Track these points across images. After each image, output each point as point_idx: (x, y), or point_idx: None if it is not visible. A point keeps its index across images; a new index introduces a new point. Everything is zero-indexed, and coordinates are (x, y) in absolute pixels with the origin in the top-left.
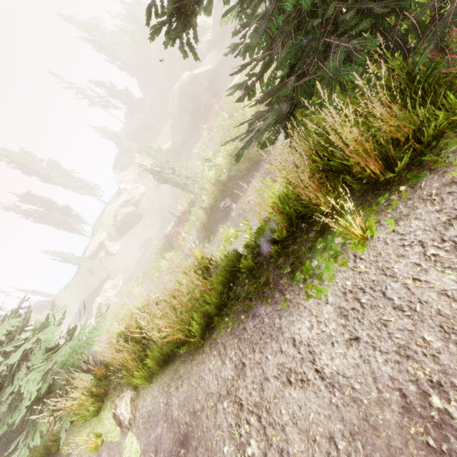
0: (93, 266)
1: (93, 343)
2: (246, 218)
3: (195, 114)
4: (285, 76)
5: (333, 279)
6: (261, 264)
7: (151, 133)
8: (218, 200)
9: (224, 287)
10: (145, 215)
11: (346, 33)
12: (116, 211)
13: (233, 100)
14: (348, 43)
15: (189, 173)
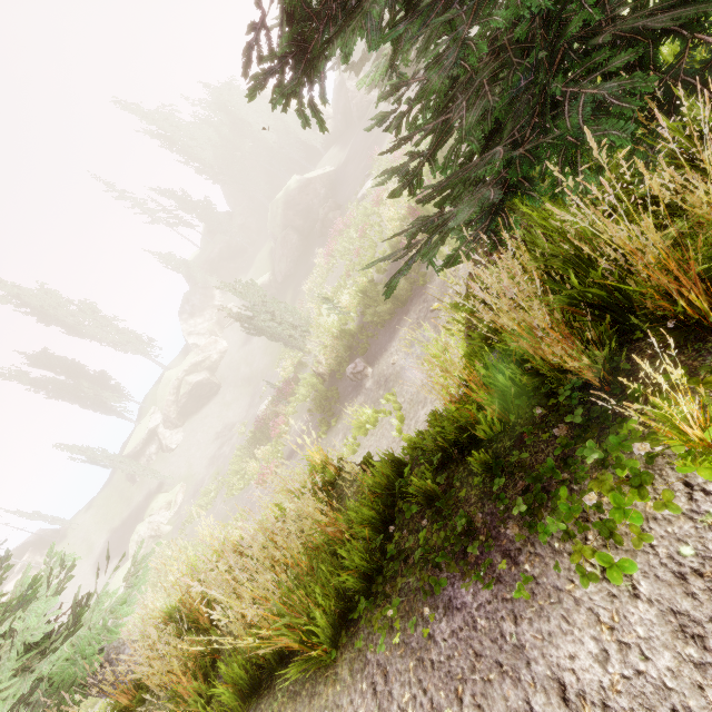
0: (137, 470)
1: (118, 629)
2: (391, 390)
3: (307, 234)
4: (477, 150)
5: (647, 539)
6: (450, 486)
7: (239, 262)
8: (344, 361)
9: (374, 530)
10: (225, 385)
11: (589, 76)
12: (180, 379)
13: (365, 213)
14: (595, 89)
15: (297, 320)
